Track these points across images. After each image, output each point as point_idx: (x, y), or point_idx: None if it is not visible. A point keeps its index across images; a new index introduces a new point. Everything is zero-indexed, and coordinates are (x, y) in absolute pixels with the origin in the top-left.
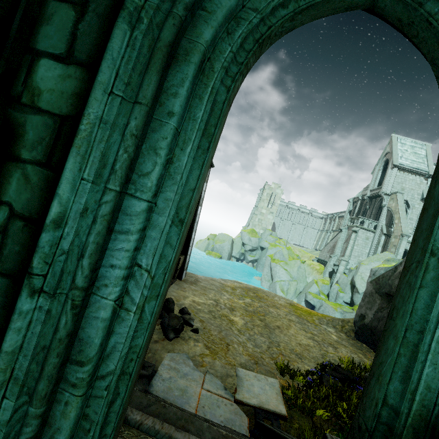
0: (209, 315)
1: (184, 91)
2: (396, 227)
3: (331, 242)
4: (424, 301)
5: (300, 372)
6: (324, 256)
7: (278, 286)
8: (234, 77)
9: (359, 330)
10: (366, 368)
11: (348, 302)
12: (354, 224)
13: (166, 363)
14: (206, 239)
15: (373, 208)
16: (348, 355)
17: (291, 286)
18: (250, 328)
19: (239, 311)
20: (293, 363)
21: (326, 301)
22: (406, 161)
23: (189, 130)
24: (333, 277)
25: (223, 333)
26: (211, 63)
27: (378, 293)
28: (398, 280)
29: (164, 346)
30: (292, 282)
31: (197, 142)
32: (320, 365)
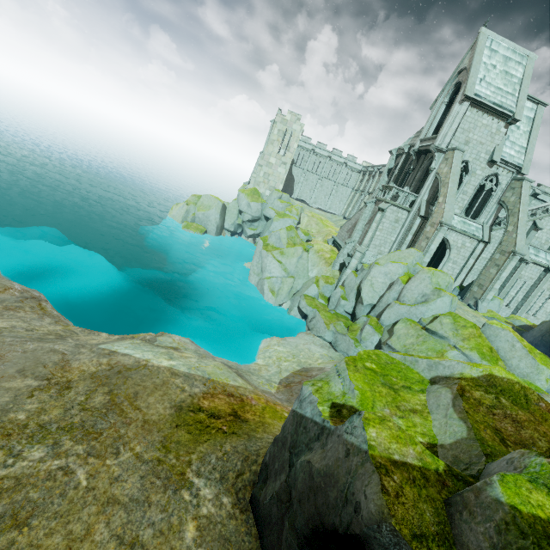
0: None
1: None
2: (437, 209)
3: (354, 218)
4: None
5: None
6: (342, 236)
7: (267, 285)
8: None
9: (254, 501)
10: None
11: (350, 312)
12: (384, 197)
13: None
14: (184, 204)
15: (419, 170)
16: None
17: (284, 285)
18: None
19: None
20: None
21: (321, 312)
22: (487, 89)
23: None
24: (343, 272)
25: None
26: None
27: (290, 454)
28: (303, 485)
29: None
30: (287, 280)
31: None
32: None
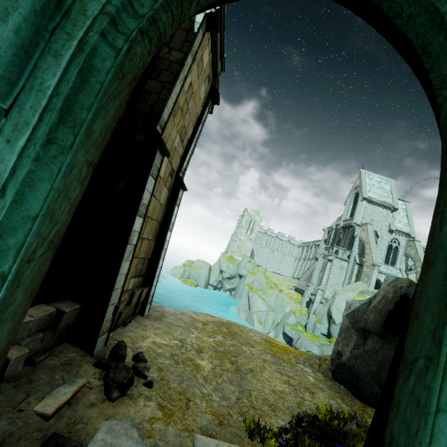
0: (170, 360)
1: (6, 30)
2: (367, 257)
3: (308, 270)
4: (446, 441)
5: (272, 432)
6: (301, 284)
7: (256, 317)
8: (130, 35)
9: (337, 369)
10: (345, 418)
11: (326, 333)
12: (329, 253)
13: (100, 437)
14: (182, 266)
15: (346, 237)
16: (326, 401)
17: (268, 317)
18: (218, 374)
19: (207, 353)
20: (266, 418)
21: (303, 333)
22: (374, 195)
23: (28, 108)
24: (311, 307)
25: (185, 384)
26: (83, 2)
27: (354, 328)
28: (373, 315)
29: (103, 410)
30: (270, 313)
31: (44, 130)
32: (296, 419)
